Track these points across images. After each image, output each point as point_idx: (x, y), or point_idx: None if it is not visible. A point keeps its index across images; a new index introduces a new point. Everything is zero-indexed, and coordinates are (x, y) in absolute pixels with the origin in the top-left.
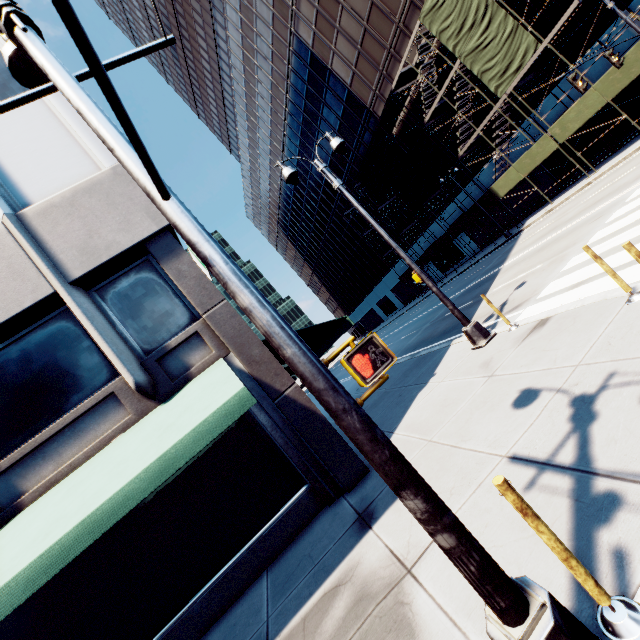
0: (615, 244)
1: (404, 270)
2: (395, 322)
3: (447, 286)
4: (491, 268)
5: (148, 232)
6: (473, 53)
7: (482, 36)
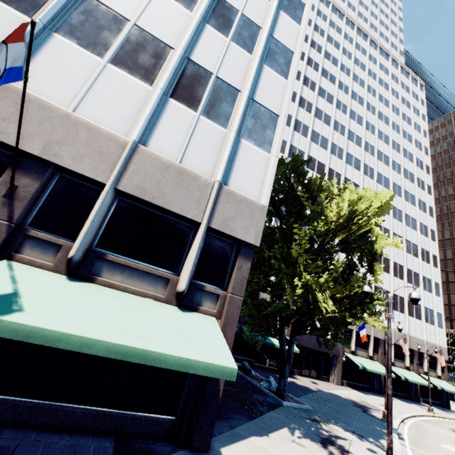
0: None
1: None
2: None
3: None
4: None
5: (446, 359)
6: None
7: None
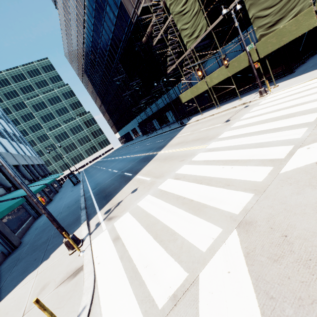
0: (151, 210)
1: (144, 118)
2: (131, 147)
3: (153, 139)
4: (159, 147)
5: None
6: (178, 14)
7: (183, 6)
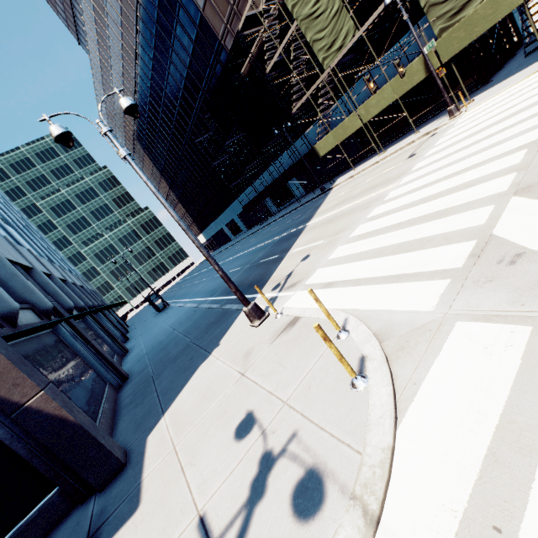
0: (361, 249)
1: (248, 200)
2: (236, 246)
3: (276, 223)
4: (303, 221)
5: None
6: (307, 19)
7: (315, 5)
